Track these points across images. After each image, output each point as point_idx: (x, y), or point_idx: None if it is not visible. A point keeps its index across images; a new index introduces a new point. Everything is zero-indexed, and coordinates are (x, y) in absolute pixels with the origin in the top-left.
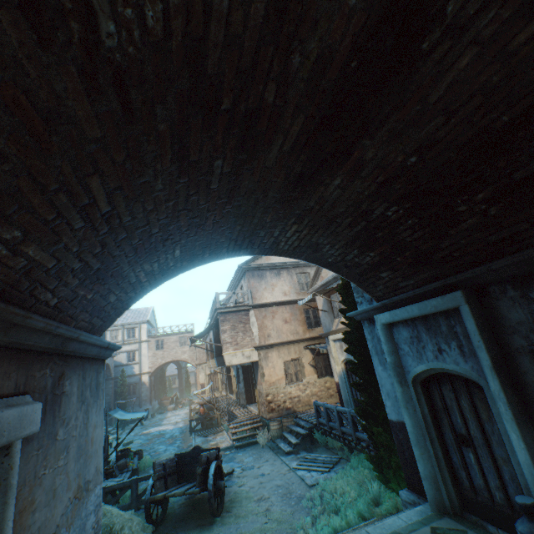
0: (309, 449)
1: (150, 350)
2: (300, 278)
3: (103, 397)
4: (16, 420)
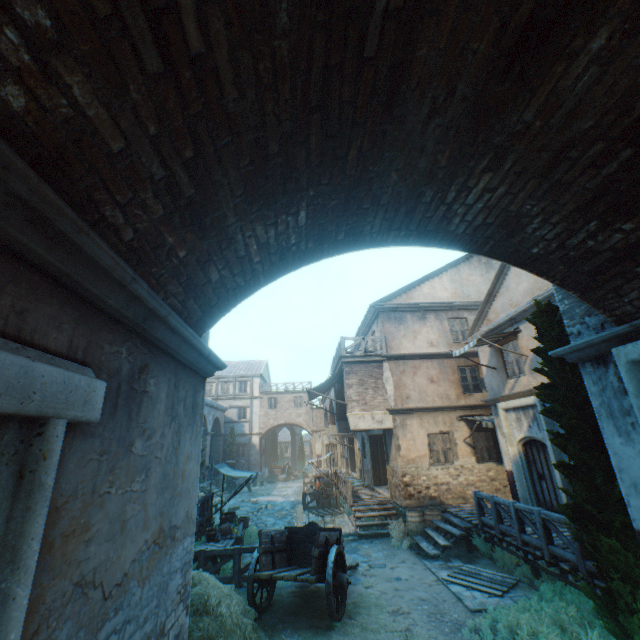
0: (466, 558)
1: (262, 409)
2: (453, 324)
3: (200, 424)
4: (57, 385)
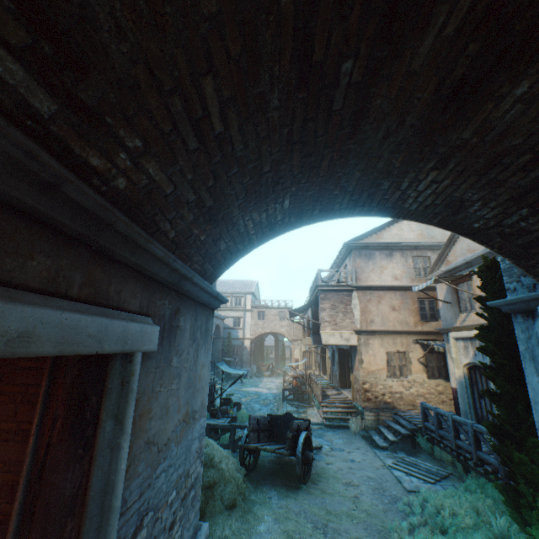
0: (409, 452)
1: (252, 319)
2: (417, 262)
3: (210, 342)
4: (137, 333)
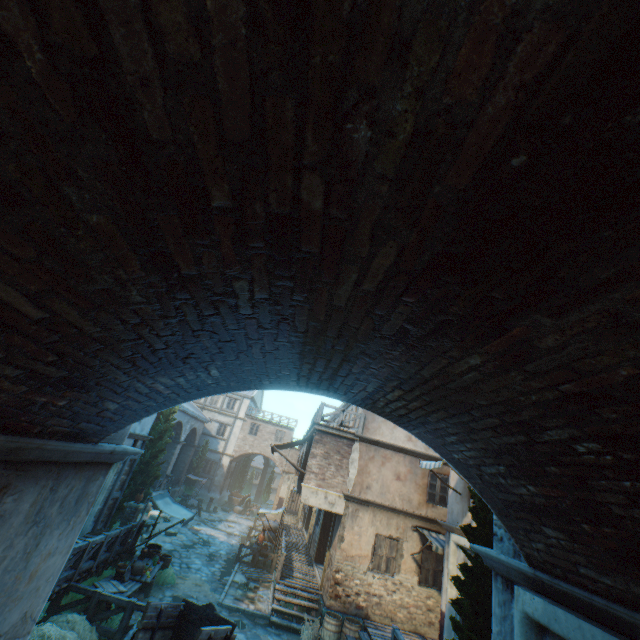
0: None
1: (242, 431)
2: None
3: (86, 512)
4: None
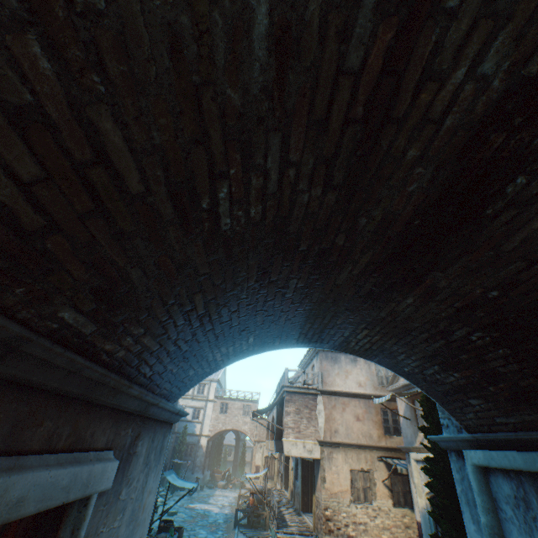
0: None
1: (214, 412)
2: (379, 369)
3: (162, 462)
4: (99, 474)
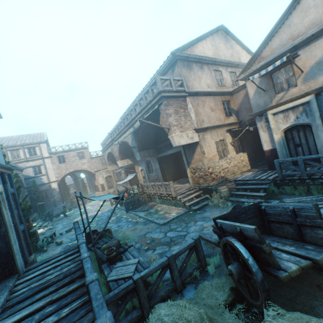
0: (272, 198)
1: (54, 164)
2: (216, 75)
3: None
4: None
